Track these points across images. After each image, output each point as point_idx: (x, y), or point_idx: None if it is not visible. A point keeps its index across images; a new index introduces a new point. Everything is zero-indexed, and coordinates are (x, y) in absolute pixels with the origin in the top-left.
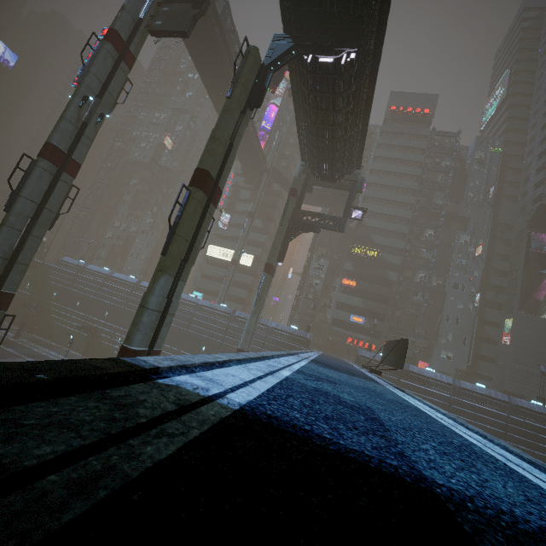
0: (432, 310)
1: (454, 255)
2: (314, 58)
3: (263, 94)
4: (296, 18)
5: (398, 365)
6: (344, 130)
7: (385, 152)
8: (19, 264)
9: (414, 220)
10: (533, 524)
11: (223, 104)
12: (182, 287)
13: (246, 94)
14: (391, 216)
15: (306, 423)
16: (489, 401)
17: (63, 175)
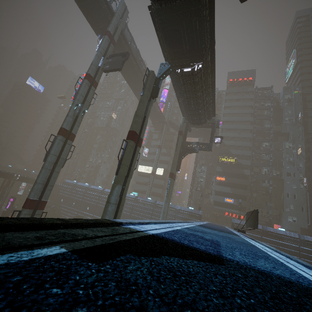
0: (276, 191)
1: (283, 155)
2: (181, 70)
3: (158, 91)
4: (170, 55)
5: (255, 226)
6: (202, 99)
7: (230, 103)
8: (49, 186)
9: (254, 138)
10: (261, 269)
11: (139, 94)
12: (127, 190)
13: (150, 92)
14: (239, 137)
15: (178, 240)
16: None
17: (68, 141)
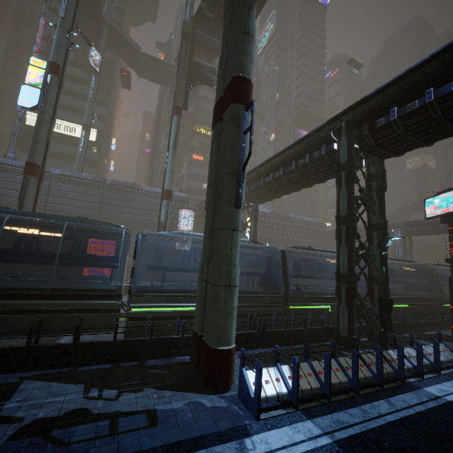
0: None
1: (259, 140)
2: None
3: None
4: None
5: None
6: None
7: None
8: None
9: None
10: None
11: None
12: None
13: None
14: None
15: None
16: (295, 221)
17: None
